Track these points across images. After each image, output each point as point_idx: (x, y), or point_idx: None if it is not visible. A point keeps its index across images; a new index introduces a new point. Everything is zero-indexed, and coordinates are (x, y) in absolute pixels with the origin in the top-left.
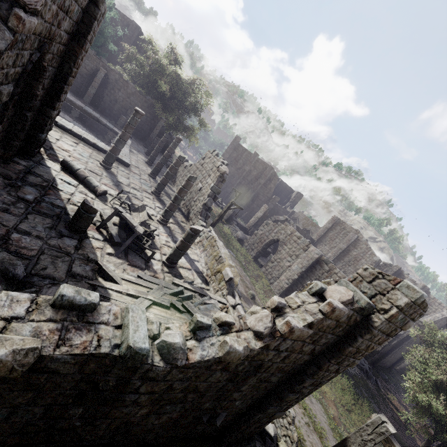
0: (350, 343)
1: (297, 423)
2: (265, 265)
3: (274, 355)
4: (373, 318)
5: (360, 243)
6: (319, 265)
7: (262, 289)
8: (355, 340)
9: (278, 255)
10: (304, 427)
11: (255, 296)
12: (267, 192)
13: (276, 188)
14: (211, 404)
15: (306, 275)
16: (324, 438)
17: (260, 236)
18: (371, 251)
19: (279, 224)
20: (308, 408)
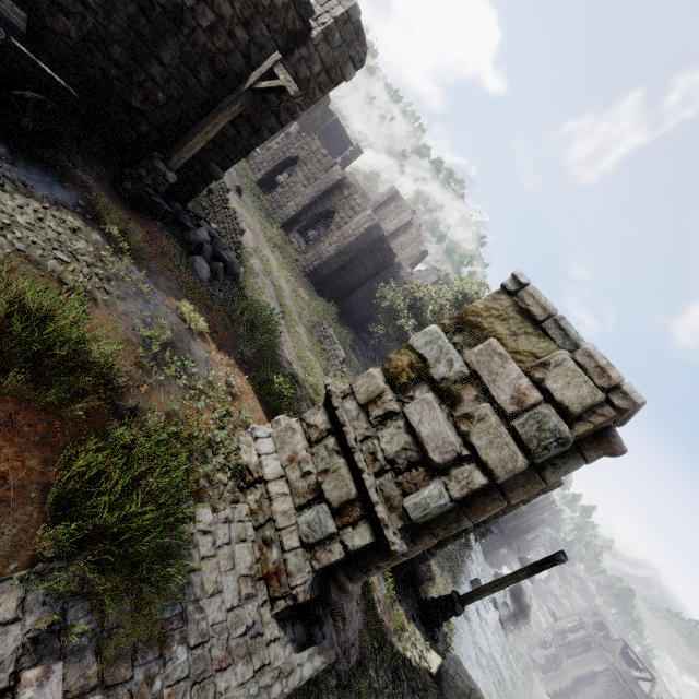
0: (288, 57)
1: (252, 261)
2: (272, 190)
3: (198, 4)
4: (313, 32)
5: (412, 228)
6: (339, 190)
7: (258, 205)
8: (293, 53)
9: (293, 178)
10: (259, 270)
11: (241, 189)
12: (308, 124)
13: (327, 130)
14: (124, 58)
15: (321, 202)
16: (280, 291)
17: (274, 152)
18: (420, 239)
19: (303, 136)
20: (271, 271)
